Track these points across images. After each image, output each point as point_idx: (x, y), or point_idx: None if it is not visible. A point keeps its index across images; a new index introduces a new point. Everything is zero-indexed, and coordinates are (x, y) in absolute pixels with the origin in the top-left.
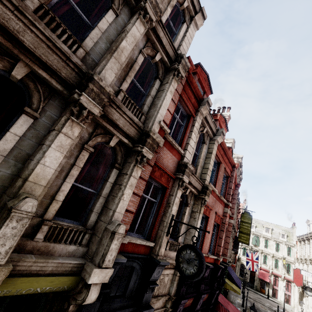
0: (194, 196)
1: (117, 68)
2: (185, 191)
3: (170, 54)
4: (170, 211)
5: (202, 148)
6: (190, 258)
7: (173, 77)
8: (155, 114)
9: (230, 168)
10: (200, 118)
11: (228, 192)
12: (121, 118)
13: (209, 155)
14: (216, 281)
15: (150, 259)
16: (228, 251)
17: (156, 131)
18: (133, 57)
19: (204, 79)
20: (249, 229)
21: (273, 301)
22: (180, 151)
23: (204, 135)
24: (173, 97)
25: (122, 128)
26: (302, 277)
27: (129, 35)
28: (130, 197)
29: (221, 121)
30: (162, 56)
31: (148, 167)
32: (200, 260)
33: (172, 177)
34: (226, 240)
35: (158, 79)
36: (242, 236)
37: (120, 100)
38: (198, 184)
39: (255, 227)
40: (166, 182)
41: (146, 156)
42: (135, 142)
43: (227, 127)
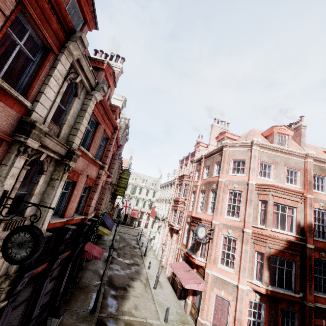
0: (56, 161)
1: None
2: (39, 157)
3: None
4: (1, 187)
5: (73, 103)
6: (23, 241)
7: None
8: None
9: (111, 130)
10: (68, 60)
11: (106, 154)
12: None
13: (83, 113)
14: (81, 237)
15: None
16: (103, 205)
17: None
18: None
19: None
20: (126, 184)
21: (137, 229)
22: (23, 102)
23: (78, 86)
24: None
25: None
26: (156, 211)
27: None
28: None
29: (108, 73)
30: None
31: None
32: (36, 241)
33: (5, 140)
34: (102, 197)
35: None
36: (120, 189)
37: None
38: (60, 148)
39: (135, 179)
40: None
41: None
42: None
43: (115, 82)
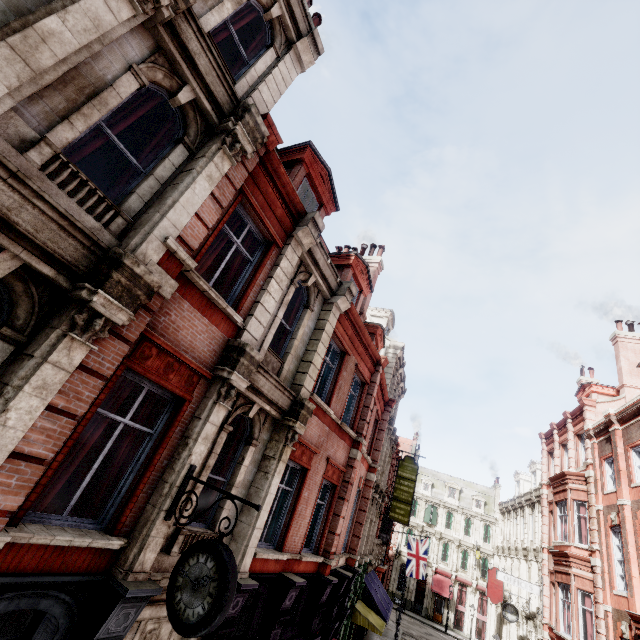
0: (274, 422)
1: (17, 76)
2: (248, 411)
3: (220, 98)
4: (187, 457)
5: (302, 319)
6: (202, 575)
7: (220, 147)
8: (156, 219)
9: (369, 366)
10: (296, 253)
11: (362, 415)
12: (26, 207)
13: (318, 335)
14: (316, 615)
15: (108, 583)
16: (363, 542)
17: (153, 260)
18: (105, 75)
19: (321, 177)
20: (412, 493)
21: (454, 636)
22: (233, 317)
23: (311, 292)
24: (218, 191)
25: (28, 234)
26: (502, 584)
27: (76, 11)
28: (37, 418)
29: (358, 270)
30: (197, 96)
31: (117, 345)
32: (222, 581)
33: (203, 375)
34: (359, 518)
35: (183, 145)
36: (398, 507)
37: (37, 163)
38: (280, 395)
39: (431, 487)
40: (184, 386)
41: (105, 315)
42: (81, 277)
43: (371, 283)
